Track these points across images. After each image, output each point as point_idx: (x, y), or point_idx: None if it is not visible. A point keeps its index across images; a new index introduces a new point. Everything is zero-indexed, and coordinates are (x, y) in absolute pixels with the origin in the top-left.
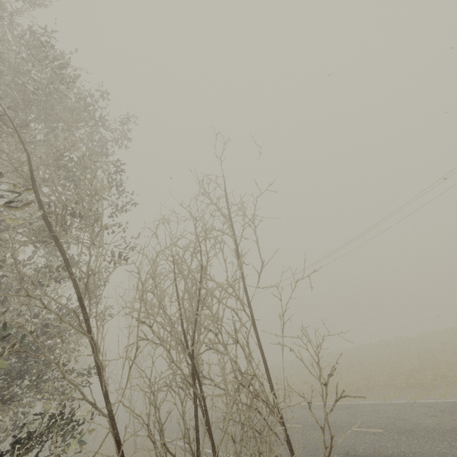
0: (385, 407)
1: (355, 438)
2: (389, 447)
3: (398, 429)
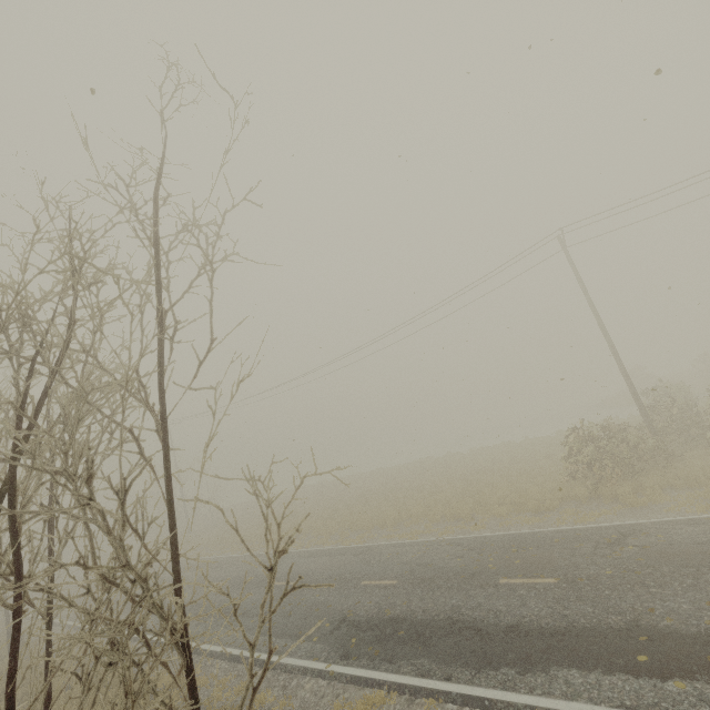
0: (410, 548)
1: (361, 596)
2: (398, 605)
3: (416, 578)
